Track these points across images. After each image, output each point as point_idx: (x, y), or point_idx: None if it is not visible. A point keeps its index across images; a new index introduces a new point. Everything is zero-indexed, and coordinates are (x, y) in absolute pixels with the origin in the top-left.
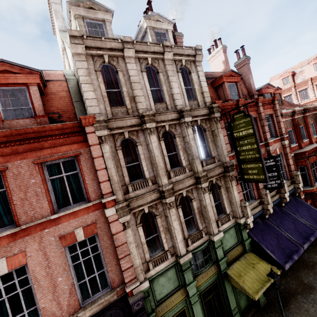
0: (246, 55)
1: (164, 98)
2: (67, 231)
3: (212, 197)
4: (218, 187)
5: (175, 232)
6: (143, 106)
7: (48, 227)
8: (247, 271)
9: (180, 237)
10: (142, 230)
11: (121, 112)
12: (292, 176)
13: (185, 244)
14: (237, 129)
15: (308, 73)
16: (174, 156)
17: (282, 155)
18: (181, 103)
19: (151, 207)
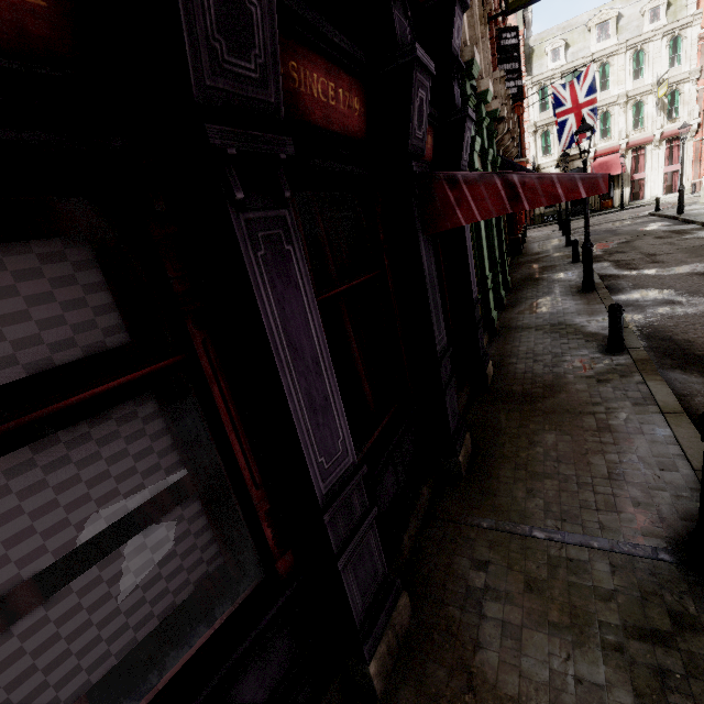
0: None
1: None
2: None
3: None
4: None
5: None
6: None
7: None
8: None
9: None
10: None
11: None
12: None
13: None
14: None
15: None
16: None
17: None
18: None
19: None
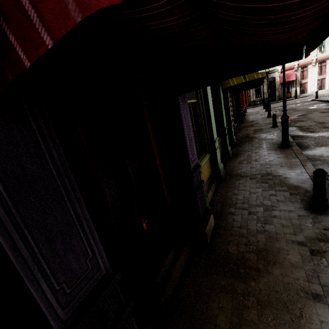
0: None
1: None
2: None
3: None
4: None
5: None
6: None
7: None
8: None
9: None
10: None
11: None
12: None
13: None
14: None
15: None
16: None
17: None
18: None
19: None
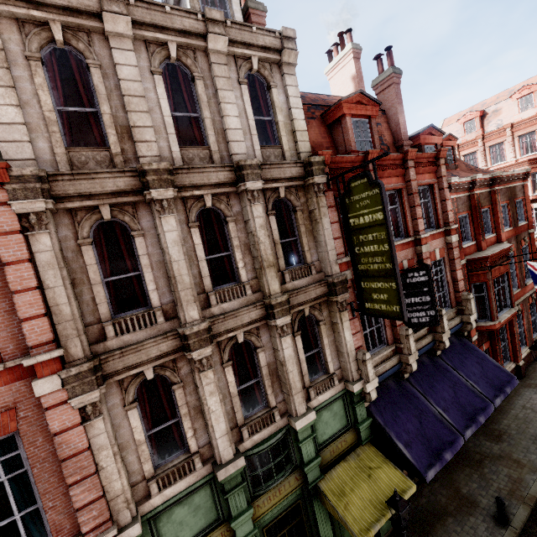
0: (394, 66)
1: (206, 138)
2: None
3: (300, 343)
4: (315, 322)
5: (211, 418)
6: (152, 150)
7: None
8: (357, 483)
9: (222, 427)
10: (143, 414)
11: (94, 161)
12: (460, 300)
13: (238, 437)
14: (356, 211)
15: (508, 115)
16: (225, 261)
17: (445, 263)
18: (242, 150)
19: (162, 367)
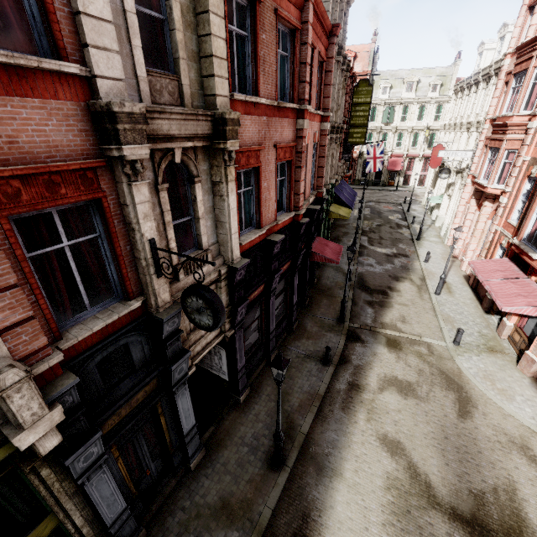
0: None
1: None
2: (315, 130)
3: None
4: None
5: (329, 165)
6: None
7: (313, 120)
8: (339, 210)
9: (329, 171)
10: None
11: None
12: None
13: None
14: (358, 95)
15: None
16: None
17: None
18: None
19: None
